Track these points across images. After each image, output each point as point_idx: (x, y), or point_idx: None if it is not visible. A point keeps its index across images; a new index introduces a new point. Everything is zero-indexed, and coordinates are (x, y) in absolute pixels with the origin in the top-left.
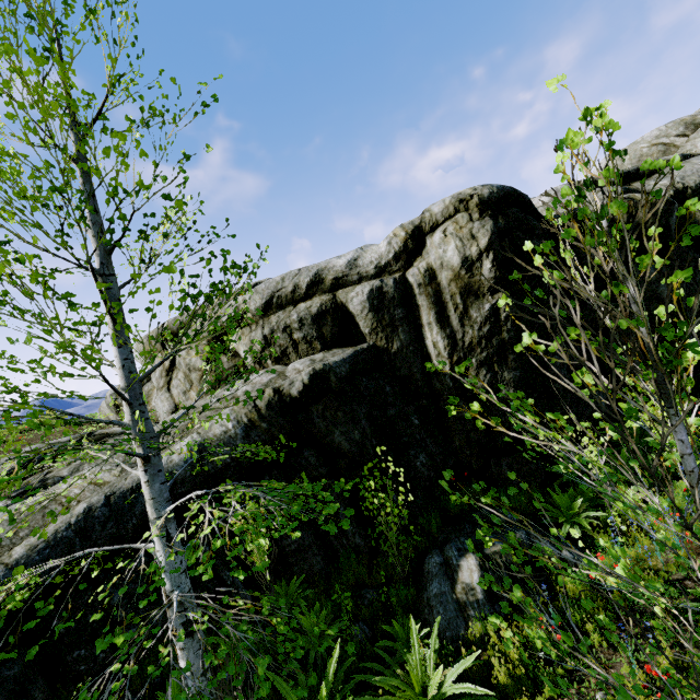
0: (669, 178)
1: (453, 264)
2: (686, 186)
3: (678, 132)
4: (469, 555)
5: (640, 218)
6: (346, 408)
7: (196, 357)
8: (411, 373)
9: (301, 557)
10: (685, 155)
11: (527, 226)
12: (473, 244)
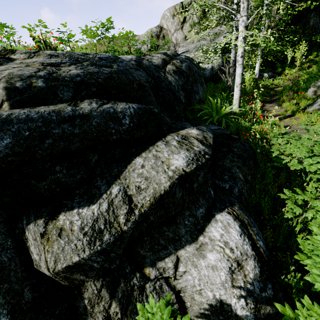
0: None
1: None
2: None
3: None
4: (265, 73)
5: None
6: None
7: (195, 18)
8: None
9: None
10: None
11: None
12: None
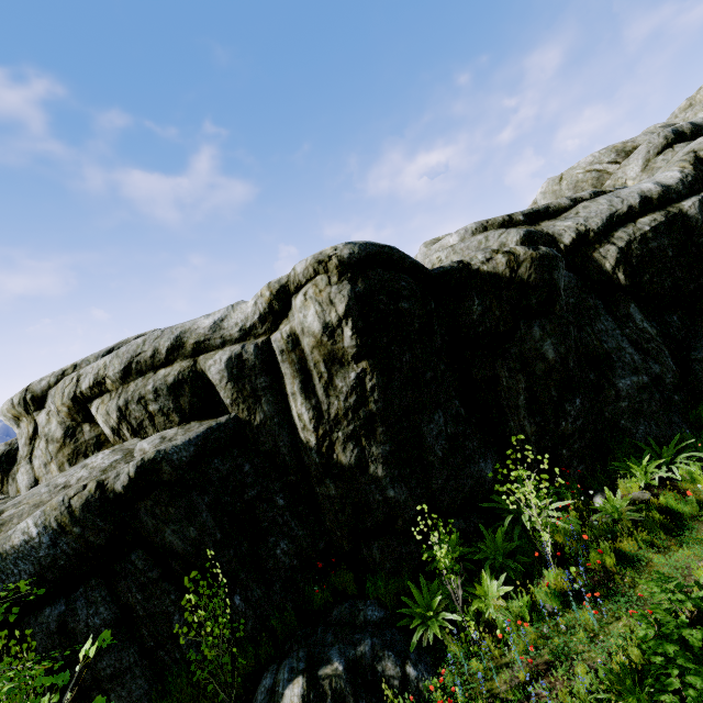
0: (574, 219)
1: (314, 330)
2: (588, 229)
3: (610, 159)
4: (298, 679)
5: (522, 272)
6: (180, 502)
7: (56, 425)
8: (277, 447)
9: (118, 682)
10: (596, 192)
11: (392, 289)
12: (331, 310)
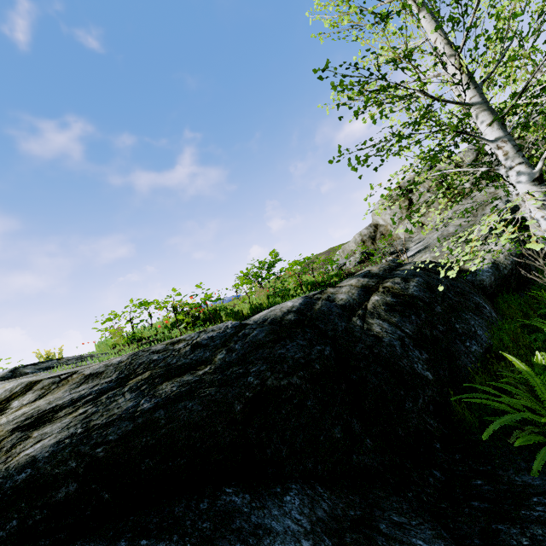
0: None
1: None
2: None
3: None
4: None
5: None
6: None
7: (430, 195)
8: None
9: None
10: None
11: None
12: None
